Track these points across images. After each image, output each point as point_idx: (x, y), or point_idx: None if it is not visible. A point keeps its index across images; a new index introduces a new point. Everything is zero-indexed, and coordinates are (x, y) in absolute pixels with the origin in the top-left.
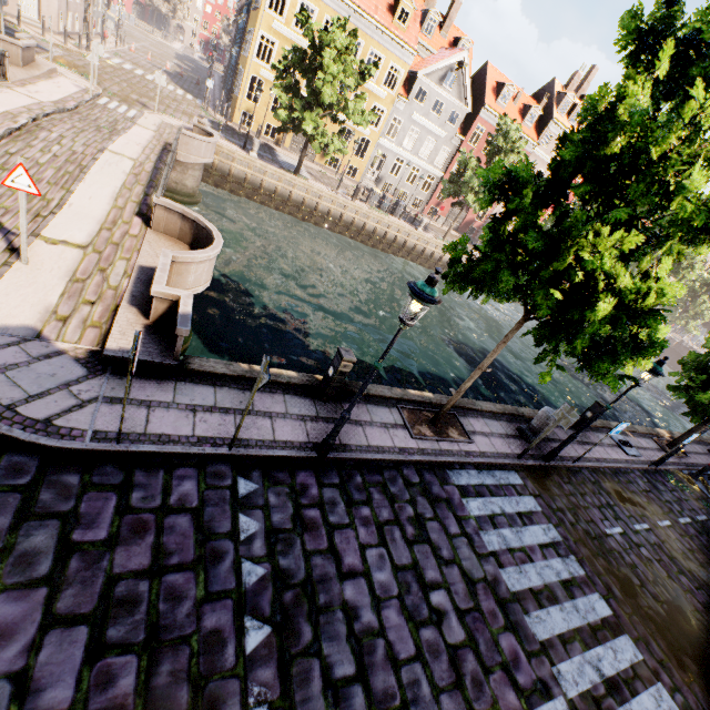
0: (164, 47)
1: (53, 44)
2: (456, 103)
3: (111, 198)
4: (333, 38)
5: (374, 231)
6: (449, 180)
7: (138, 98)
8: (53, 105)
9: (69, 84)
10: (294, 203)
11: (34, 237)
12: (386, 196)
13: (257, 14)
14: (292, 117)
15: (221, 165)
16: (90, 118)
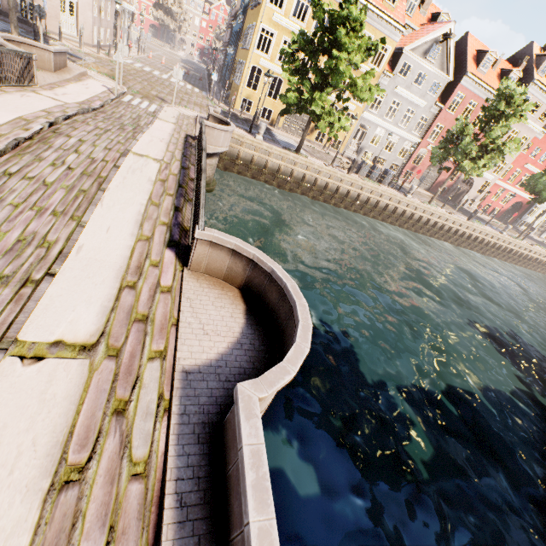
0: (172, 55)
1: (88, 54)
2: (438, 74)
3: (135, 223)
4: (347, 14)
5: (367, 200)
6: (439, 147)
7: (157, 93)
8: (78, 106)
9: (97, 85)
10: (295, 180)
11: (1, 354)
12: (376, 166)
13: (259, 9)
14: (299, 98)
15: (230, 150)
16: (114, 116)
